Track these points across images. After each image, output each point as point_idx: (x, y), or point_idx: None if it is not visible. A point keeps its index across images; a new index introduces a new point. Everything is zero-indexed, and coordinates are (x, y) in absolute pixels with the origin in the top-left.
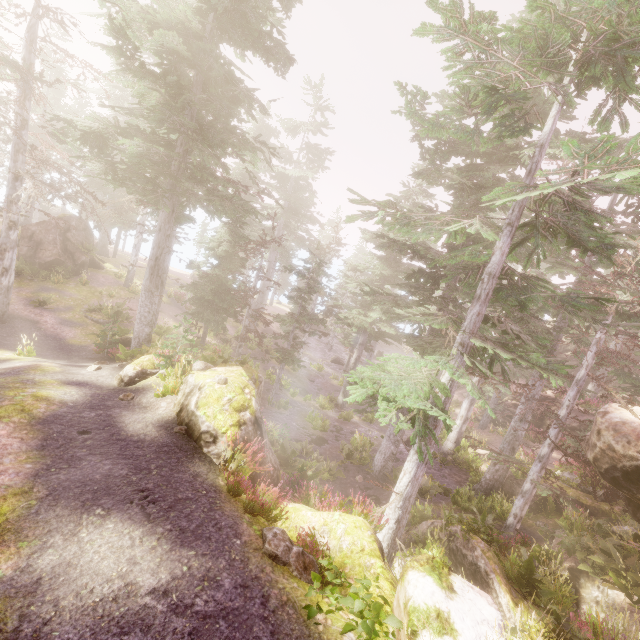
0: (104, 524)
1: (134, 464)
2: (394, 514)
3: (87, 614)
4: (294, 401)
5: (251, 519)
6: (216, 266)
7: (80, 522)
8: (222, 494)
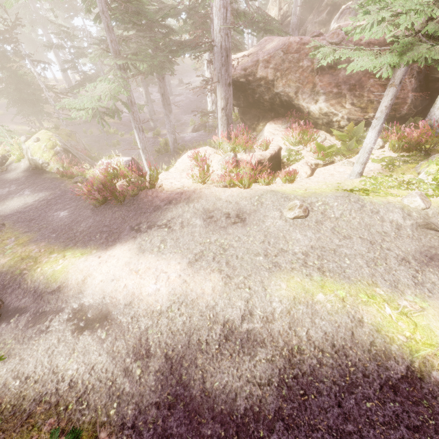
0: (13, 200)
1: (18, 185)
2: (144, 158)
3: (14, 210)
4: (124, 139)
5: (71, 180)
6: (1, 69)
7: (5, 202)
8: (58, 178)
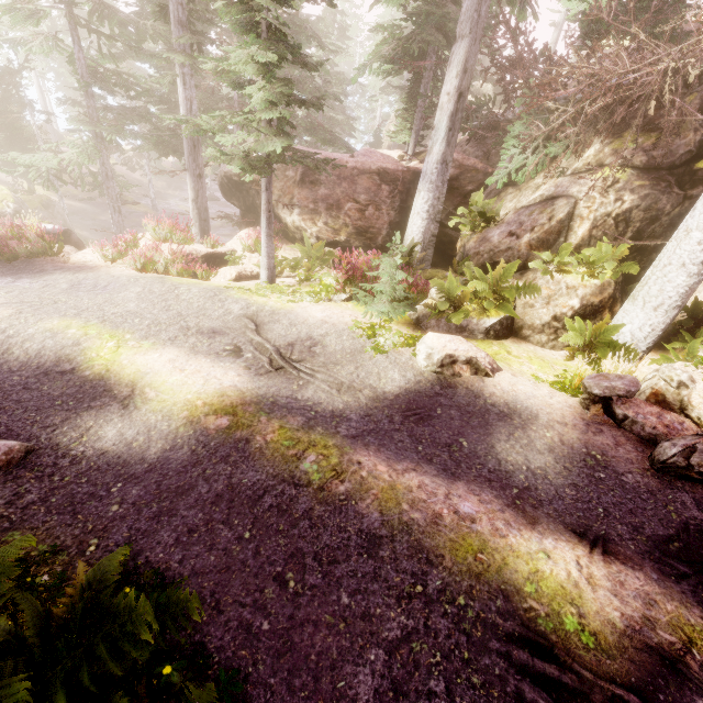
0: None
1: None
2: None
3: None
4: None
5: None
6: None
7: None
8: None
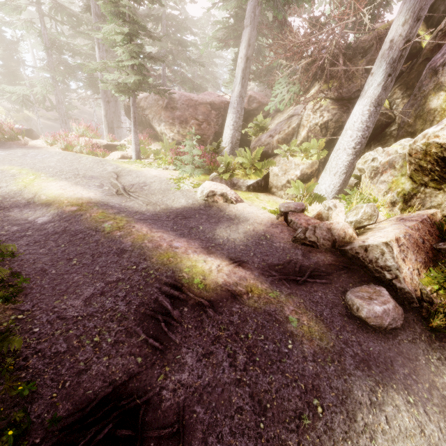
0: None
1: None
2: None
3: None
4: None
5: None
6: (3, 66)
7: None
8: None
